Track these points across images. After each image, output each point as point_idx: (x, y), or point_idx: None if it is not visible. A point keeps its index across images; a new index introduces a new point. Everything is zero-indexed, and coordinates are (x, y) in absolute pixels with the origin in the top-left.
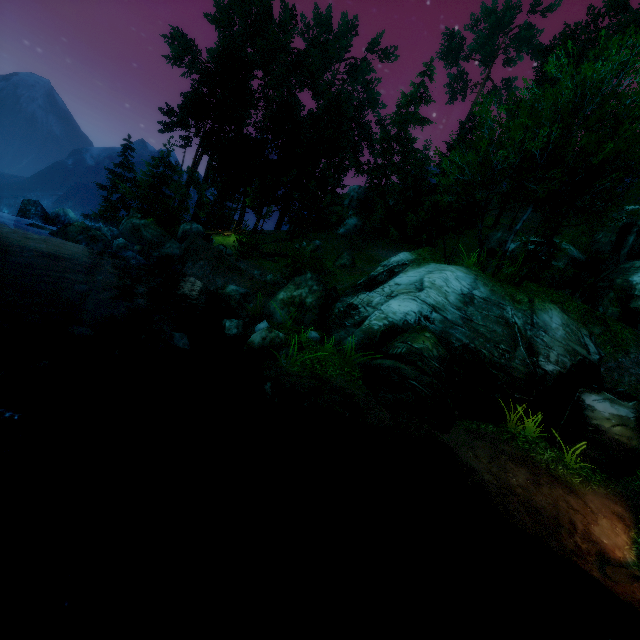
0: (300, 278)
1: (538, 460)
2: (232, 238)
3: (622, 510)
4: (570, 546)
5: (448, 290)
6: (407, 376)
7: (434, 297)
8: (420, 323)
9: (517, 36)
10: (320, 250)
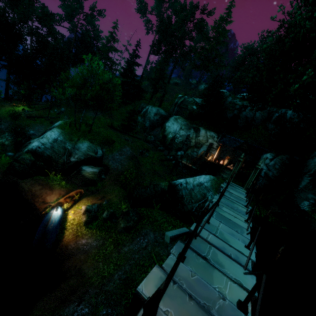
0: (3, 135)
1: (50, 184)
2: (20, 108)
3: (64, 193)
4: (36, 200)
5: (50, 138)
6: (16, 166)
7: (44, 141)
8: (37, 149)
9: (168, 6)
10: (61, 113)
